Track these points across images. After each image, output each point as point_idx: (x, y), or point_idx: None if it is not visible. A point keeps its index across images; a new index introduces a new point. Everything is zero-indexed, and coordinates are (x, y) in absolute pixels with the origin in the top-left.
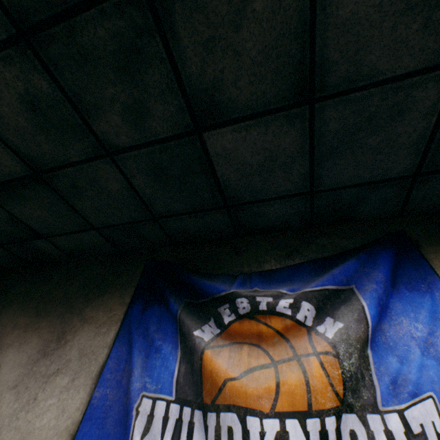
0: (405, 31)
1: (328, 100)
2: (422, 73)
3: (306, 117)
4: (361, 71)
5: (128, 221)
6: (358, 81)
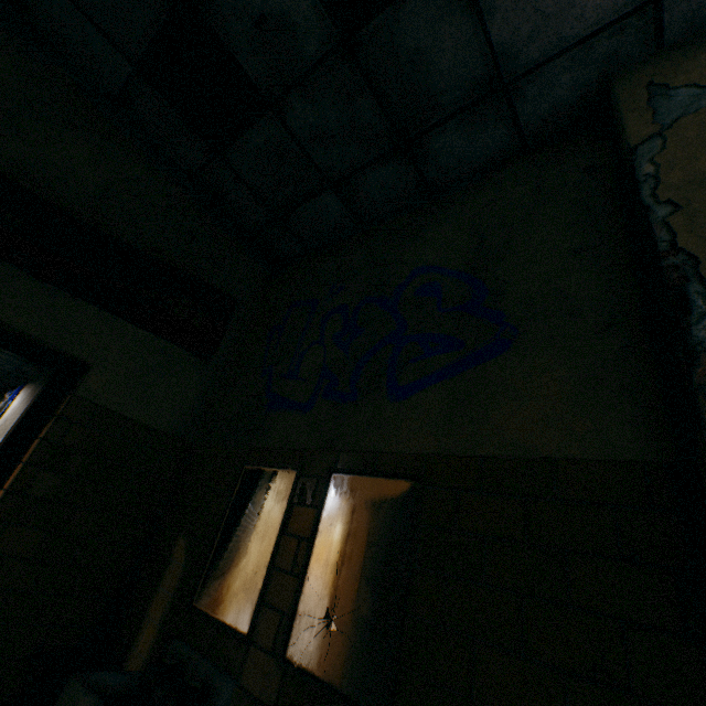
0: None
1: None
2: None
3: None
4: None
5: (5, 375)
6: None
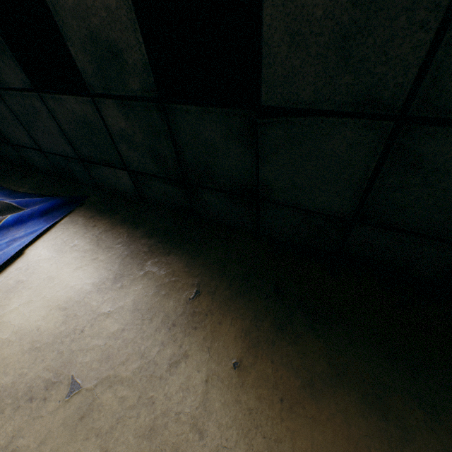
0: (1, 64)
1: (1, 90)
2: (27, 91)
3: (0, 97)
4: (1, 79)
5: None
6: (5, 84)
